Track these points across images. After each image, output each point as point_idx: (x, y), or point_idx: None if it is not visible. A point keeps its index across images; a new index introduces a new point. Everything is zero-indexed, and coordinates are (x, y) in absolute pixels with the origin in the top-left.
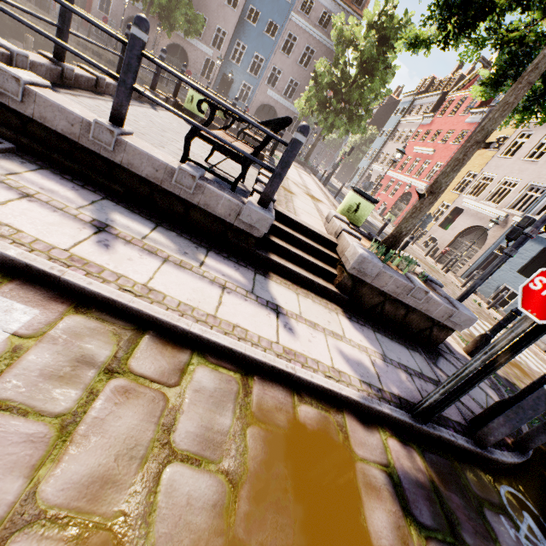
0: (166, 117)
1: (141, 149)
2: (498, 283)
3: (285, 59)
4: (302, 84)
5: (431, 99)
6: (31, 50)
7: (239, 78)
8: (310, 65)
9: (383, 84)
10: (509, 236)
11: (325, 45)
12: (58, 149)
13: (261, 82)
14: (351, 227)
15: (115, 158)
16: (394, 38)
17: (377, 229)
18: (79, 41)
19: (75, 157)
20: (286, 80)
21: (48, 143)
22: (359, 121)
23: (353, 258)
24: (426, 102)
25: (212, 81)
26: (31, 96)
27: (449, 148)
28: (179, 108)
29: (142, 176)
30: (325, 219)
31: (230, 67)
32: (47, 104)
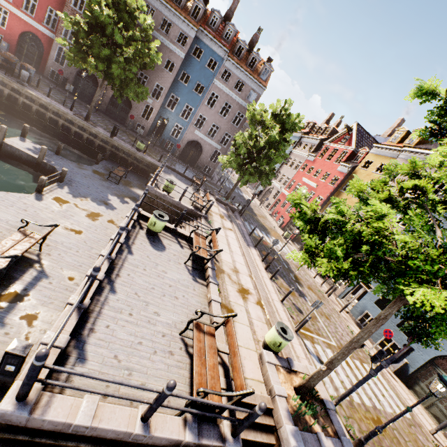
0: (139, 257)
1: (162, 436)
2: (363, 309)
3: (209, 110)
4: (222, 128)
5: (313, 141)
6: (4, 136)
7: (173, 120)
8: (228, 115)
9: (284, 158)
10: (372, 360)
11: (239, 103)
12: (104, 440)
13: (190, 124)
14: (277, 364)
15: (144, 441)
16: (291, 128)
17: (280, 259)
18: (41, 103)
19: (115, 441)
20: (209, 124)
21: (97, 439)
22: (266, 177)
23: (287, 446)
24: (310, 142)
25: (151, 121)
26: (93, 428)
27: (327, 186)
28: (141, 216)
29: (160, 445)
30: (259, 355)
31: (166, 112)
32: (103, 430)
